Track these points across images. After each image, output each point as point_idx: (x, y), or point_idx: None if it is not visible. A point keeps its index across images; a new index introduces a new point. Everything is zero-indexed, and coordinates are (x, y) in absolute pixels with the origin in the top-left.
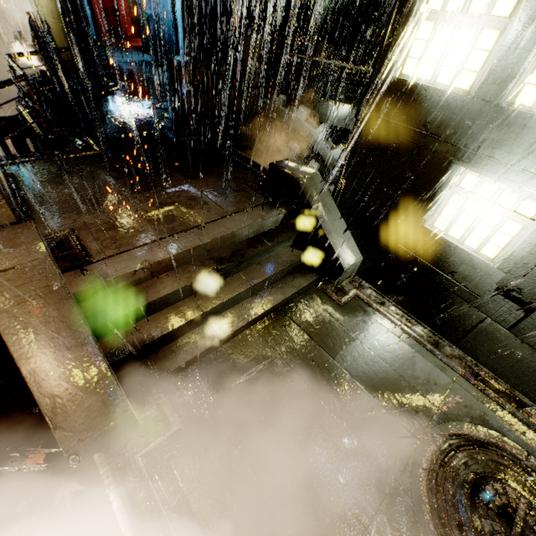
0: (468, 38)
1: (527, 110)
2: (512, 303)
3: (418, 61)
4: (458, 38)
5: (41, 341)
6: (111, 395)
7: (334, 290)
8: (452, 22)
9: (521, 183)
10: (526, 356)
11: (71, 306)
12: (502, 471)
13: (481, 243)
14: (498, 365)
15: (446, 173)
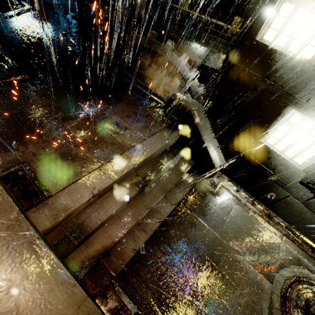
0: None
1: None
2: (308, 190)
3: (277, 32)
4: (310, 21)
5: (25, 293)
6: (90, 313)
7: (209, 184)
8: (309, 8)
9: None
10: (309, 216)
11: (47, 253)
12: (314, 295)
13: (295, 155)
14: (291, 219)
15: (282, 112)
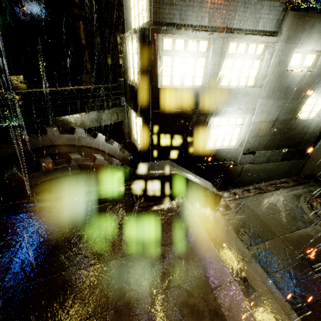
0: (192, 62)
1: (227, 87)
2: (249, 155)
3: (170, 77)
4: (187, 63)
5: None
6: None
7: (225, 209)
8: (181, 55)
9: (237, 114)
10: (258, 167)
11: None
12: None
13: (229, 142)
14: (252, 177)
15: (208, 123)
